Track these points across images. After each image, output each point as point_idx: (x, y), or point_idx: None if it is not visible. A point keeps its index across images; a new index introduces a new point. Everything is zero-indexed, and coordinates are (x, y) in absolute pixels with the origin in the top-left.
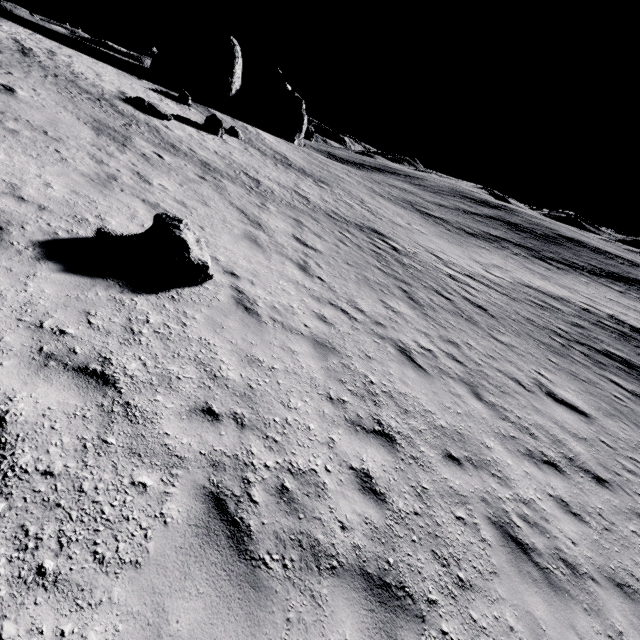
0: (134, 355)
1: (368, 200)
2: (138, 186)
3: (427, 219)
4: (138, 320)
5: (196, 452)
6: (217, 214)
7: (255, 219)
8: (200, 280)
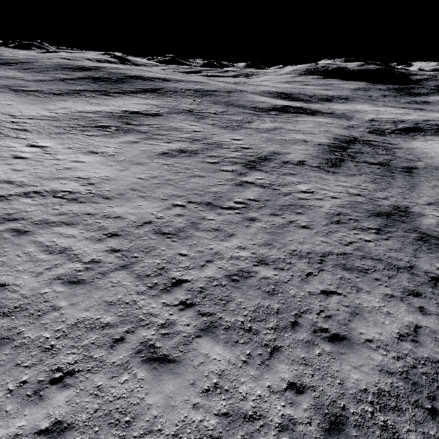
0: None
1: None
2: None
3: (20, 94)
4: None
5: None
6: None
7: None
8: None
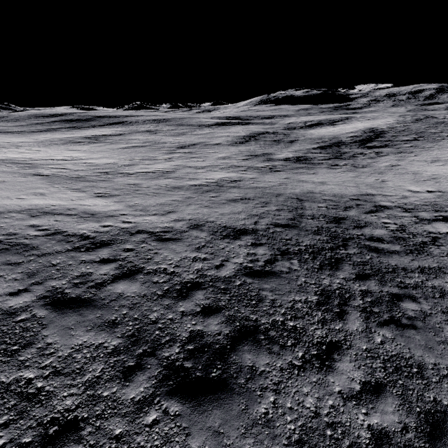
0: None
1: None
2: None
3: (6, 134)
4: None
5: None
6: None
7: None
8: None
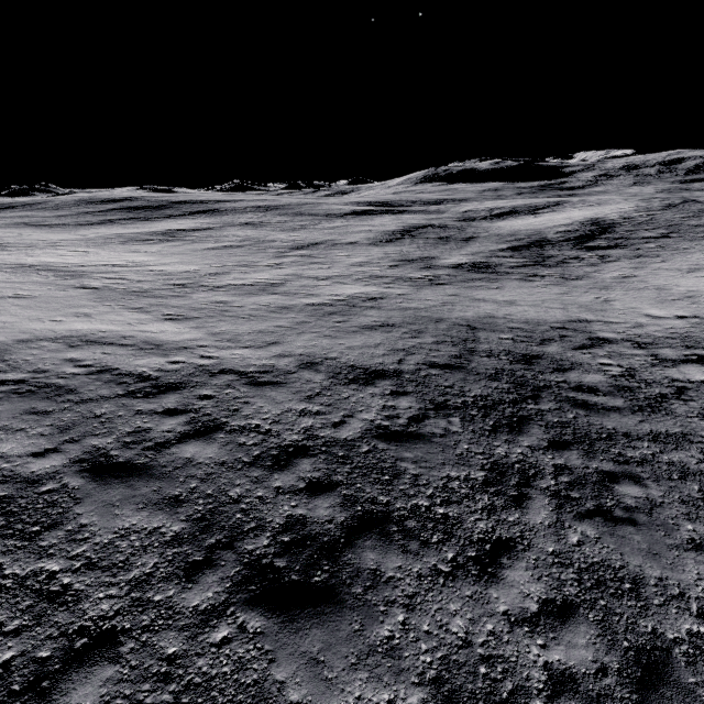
0: None
1: None
2: None
3: (42, 228)
4: None
5: None
6: None
7: None
8: None
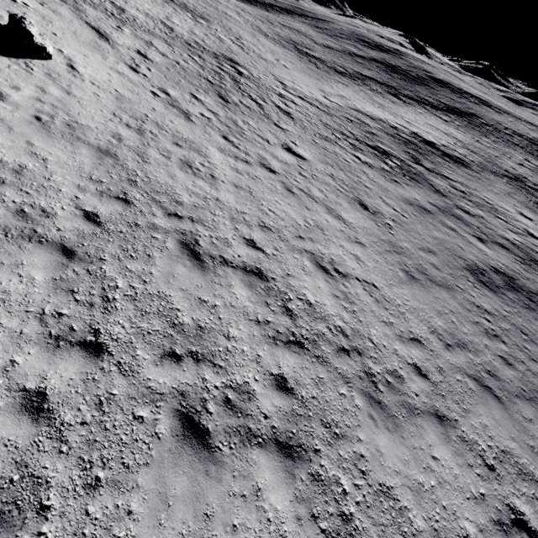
0: (1, 76)
1: (247, 38)
2: (4, 2)
3: (302, 58)
4: (3, 66)
5: (30, 107)
6: (70, 28)
7: (105, 35)
8: (44, 57)
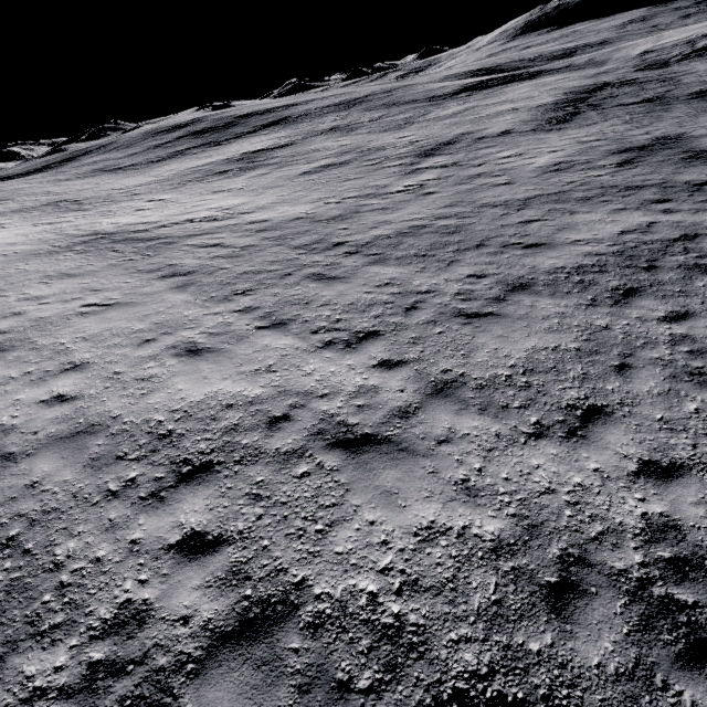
0: None
1: (54, 189)
2: None
3: (116, 172)
4: None
5: None
6: None
7: None
8: None
